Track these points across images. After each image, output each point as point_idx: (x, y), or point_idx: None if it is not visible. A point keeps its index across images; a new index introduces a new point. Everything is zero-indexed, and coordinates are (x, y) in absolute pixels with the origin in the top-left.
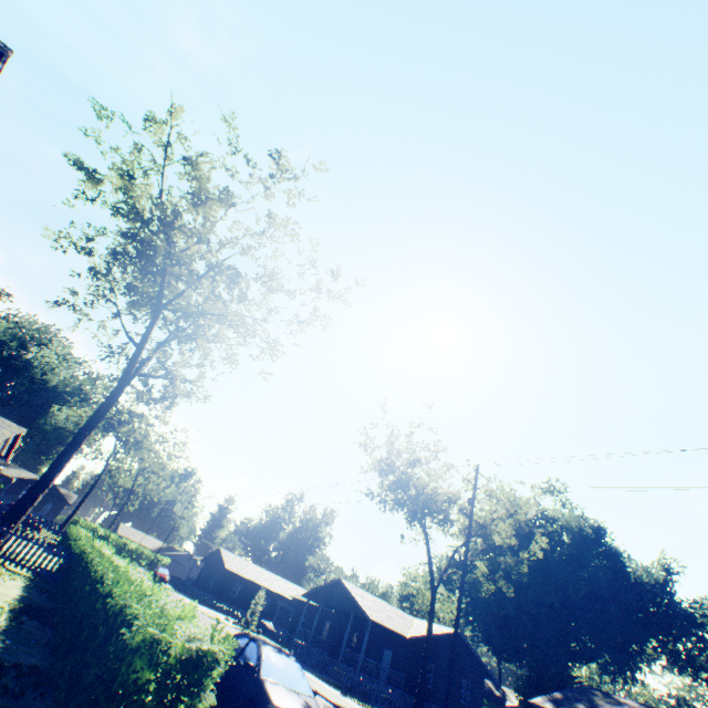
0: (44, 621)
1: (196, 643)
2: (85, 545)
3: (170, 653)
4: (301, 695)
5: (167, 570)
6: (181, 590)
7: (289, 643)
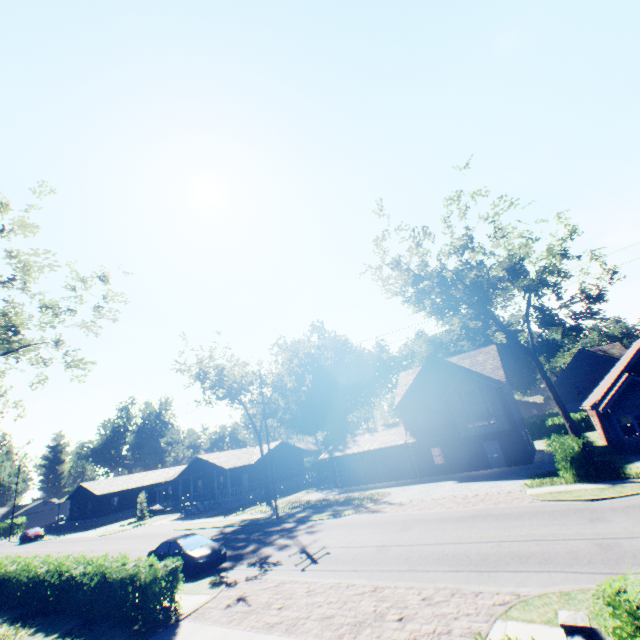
0: (39, 615)
1: (170, 567)
2: (1, 569)
3: (163, 575)
4: (207, 545)
5: (38, 528)
6: (62, 531)
7: (177, 507)
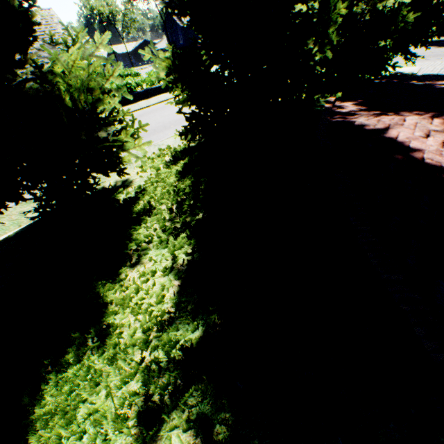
0: None
1: None
2: None
3: None
4: None
5: None
6: None
7: None
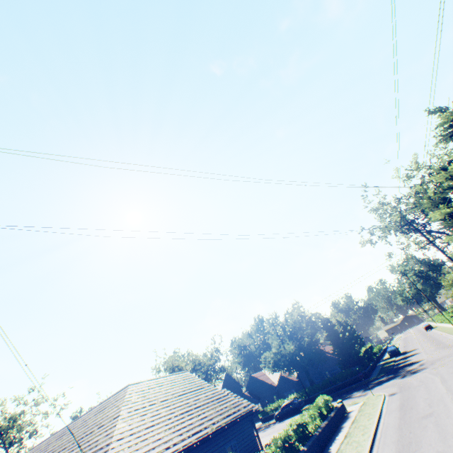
0: None
1: None
2: None
3: None
4: None
5: None
6: None
7: None
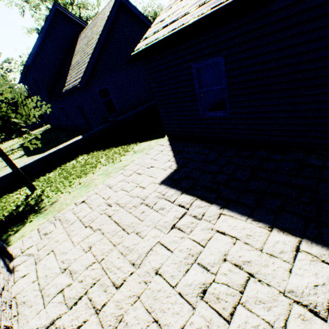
0: None
1: None
2: None
3: None
4: None
5: None
6: None
7: None
